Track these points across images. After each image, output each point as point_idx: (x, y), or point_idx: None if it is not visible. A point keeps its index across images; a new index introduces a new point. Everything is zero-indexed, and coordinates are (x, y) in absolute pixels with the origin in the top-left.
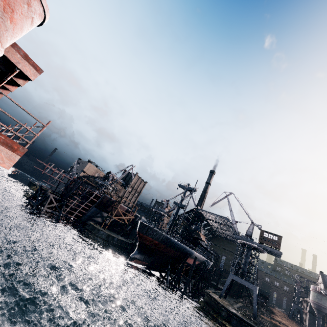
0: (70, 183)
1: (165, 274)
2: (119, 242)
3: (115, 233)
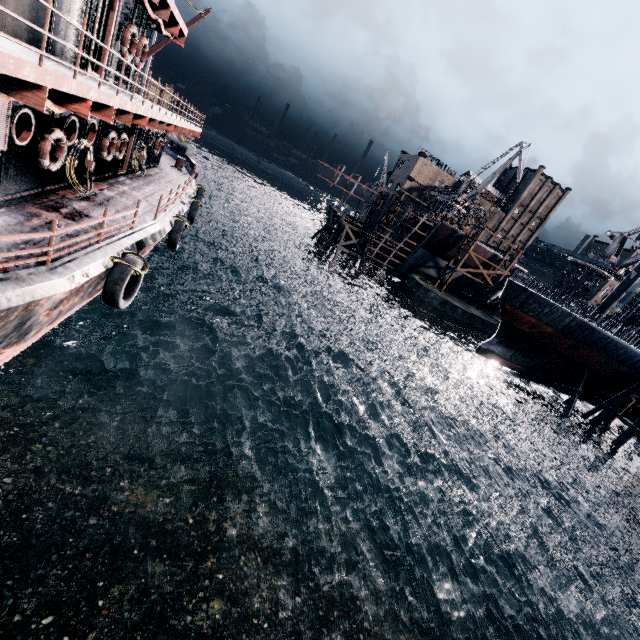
0: (376, 202)
1: (568, 399)
2: (467, 319)
3: (463, 300)
